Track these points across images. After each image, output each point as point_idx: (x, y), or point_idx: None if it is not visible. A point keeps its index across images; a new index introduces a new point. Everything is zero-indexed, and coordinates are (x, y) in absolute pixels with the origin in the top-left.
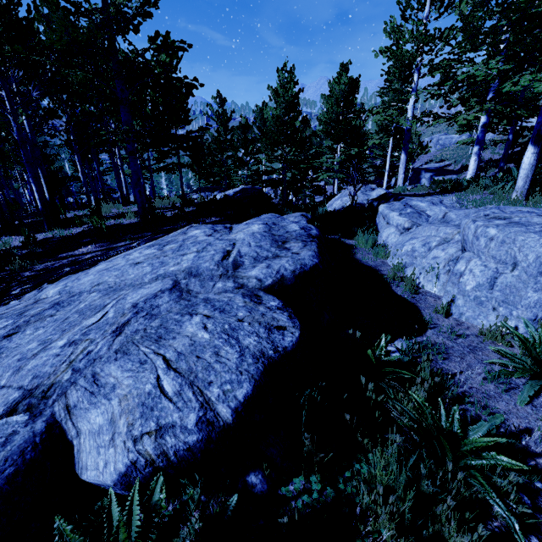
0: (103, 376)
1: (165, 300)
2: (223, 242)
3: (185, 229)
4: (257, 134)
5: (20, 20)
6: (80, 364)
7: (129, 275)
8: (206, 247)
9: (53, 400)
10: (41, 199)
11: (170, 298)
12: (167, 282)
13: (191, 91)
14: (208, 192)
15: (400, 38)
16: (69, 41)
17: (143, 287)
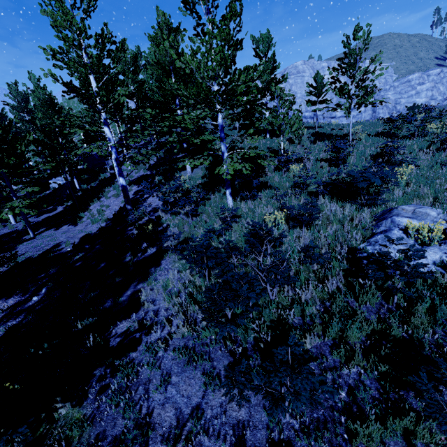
0: None
1: None
2: None
3: None
4: None
5: None
6: None
7: None
8: None
9: None
10: None
11: None
12: None
13: None
14: None
15: None
16: None
17: None
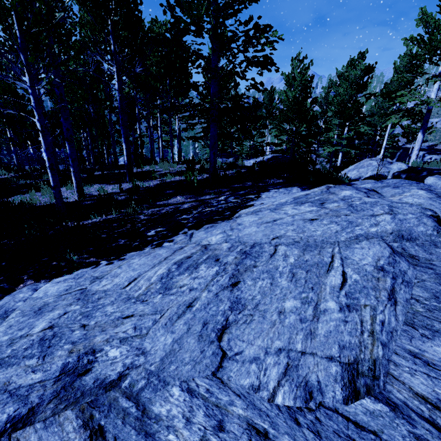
0: (438, 360)
1: (405, 265)
2: (408, 205)
3: (323, 188)
4: (263, 112)
5: (133, 11)
6: (382, 337)
7: (313, 231)
8: (393, 209)
9: (382, 382)
10: (128, 155)
11: (405, 263)
12: (383, 244)
13: (278, 67)
14: (225, 158)
15: (437, 26)
16: (192, 22)
17: (353, 247)
